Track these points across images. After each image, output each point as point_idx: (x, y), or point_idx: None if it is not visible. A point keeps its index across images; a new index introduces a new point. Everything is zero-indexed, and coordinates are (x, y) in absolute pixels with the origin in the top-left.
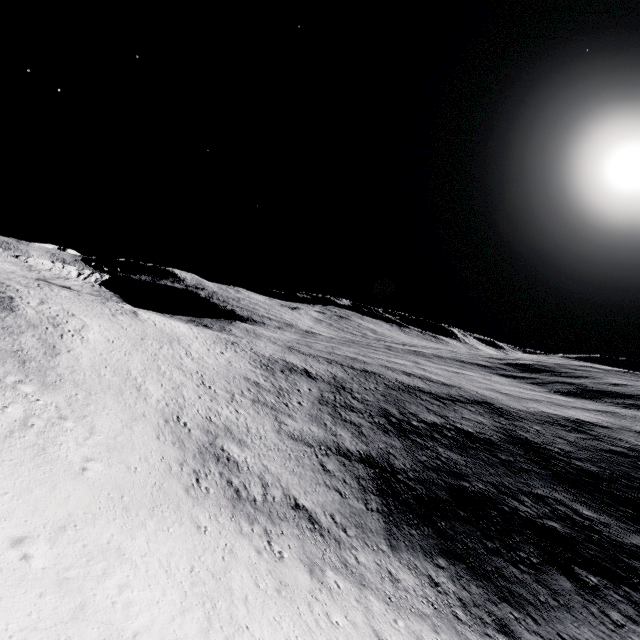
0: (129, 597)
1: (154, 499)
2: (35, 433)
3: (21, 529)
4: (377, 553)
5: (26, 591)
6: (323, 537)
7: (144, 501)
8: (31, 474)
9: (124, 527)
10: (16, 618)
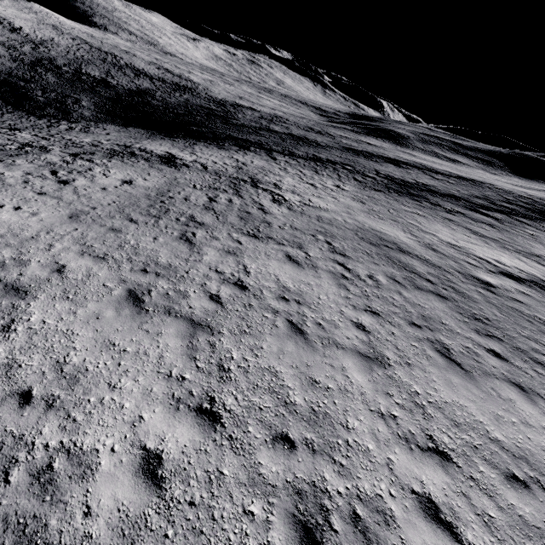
0: None
1: None
2: None
3: None
4: None
5: None
6: None
7: None
8: None
9: None
10: None
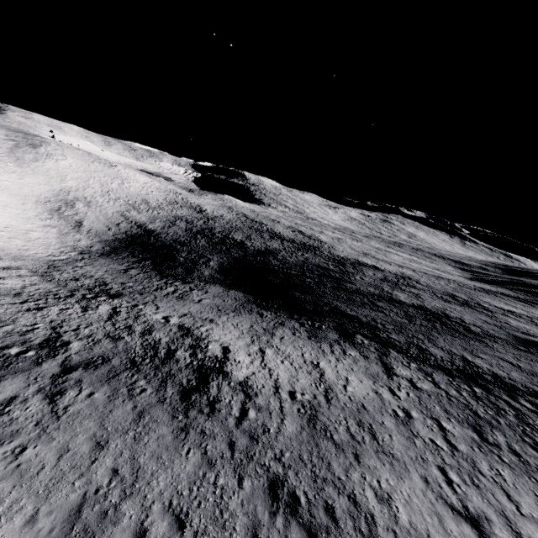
0: None
1: (18, 195)
2: None
3: None
4: (88, 239)
5: None
6: (73, 228)
7: (13, 193)
8: None
9: None
10: None
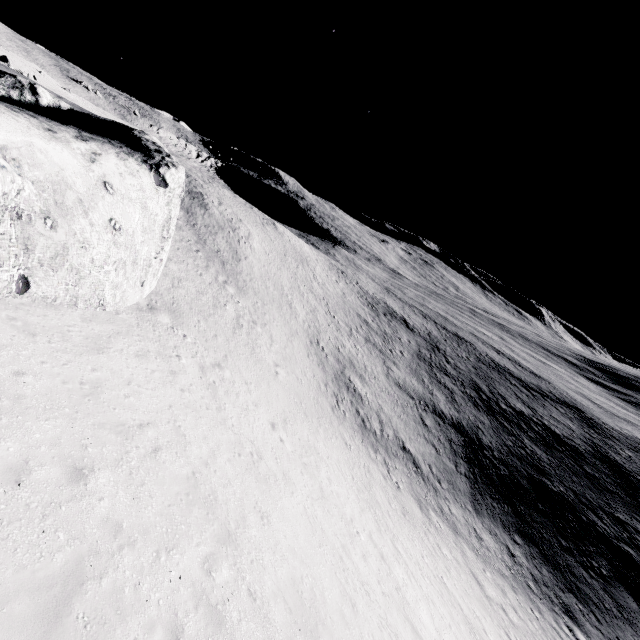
0: (335, 489)
1: (317, 411)
2: (245, 333)
3: (269, 416)
4: (465, 511)
5: (295, 467)
6: (424, 482)
7: (312, 411)
8: (255, 369)
9: (310, 430)
10: (301, 487)
